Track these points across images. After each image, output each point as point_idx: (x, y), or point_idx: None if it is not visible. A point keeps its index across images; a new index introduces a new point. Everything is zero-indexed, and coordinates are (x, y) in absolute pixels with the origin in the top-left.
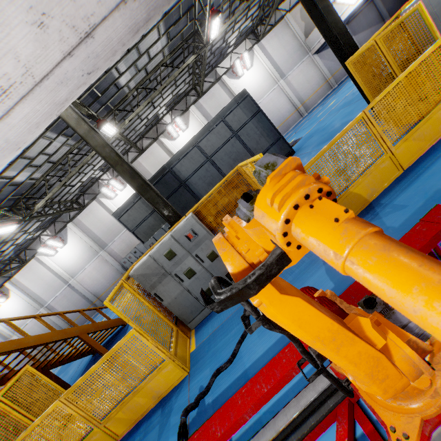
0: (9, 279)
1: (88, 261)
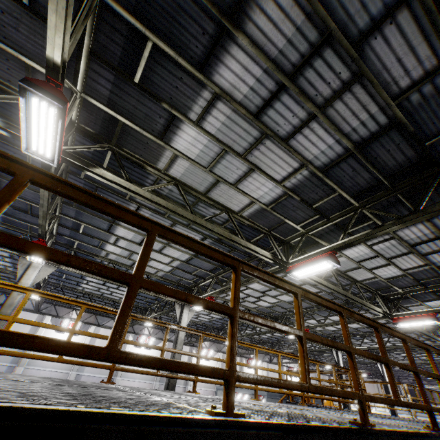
0: (97, 325)
1: (143, 377)
